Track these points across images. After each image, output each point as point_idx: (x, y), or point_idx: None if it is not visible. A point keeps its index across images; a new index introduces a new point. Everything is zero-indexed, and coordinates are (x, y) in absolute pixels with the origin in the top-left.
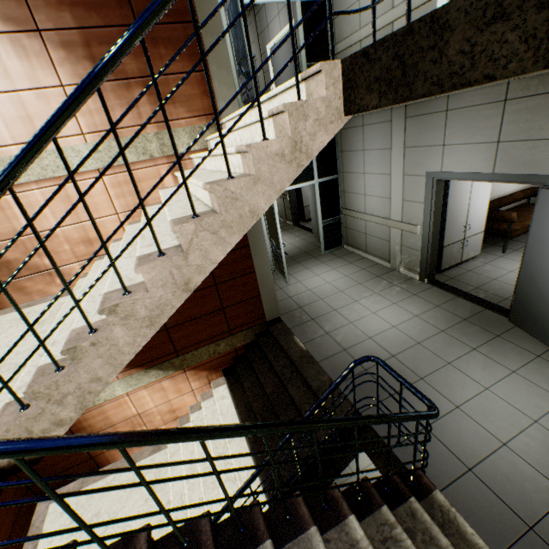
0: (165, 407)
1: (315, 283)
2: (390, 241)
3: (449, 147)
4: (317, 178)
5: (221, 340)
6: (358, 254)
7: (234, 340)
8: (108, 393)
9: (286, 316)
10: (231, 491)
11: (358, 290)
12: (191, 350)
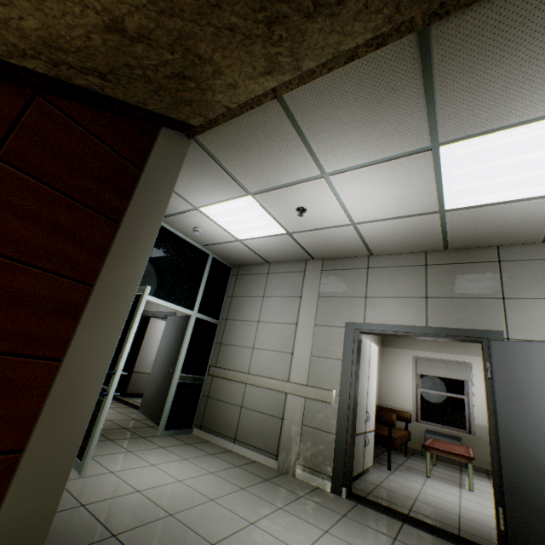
0: None
1: (151, 478)
2: (285, 417)
3: (372, 299)
4: (197, 311)
5: None
6: (218, 444)
7: None
8: None
9: None
10: None
11: (247, 499)
12: None
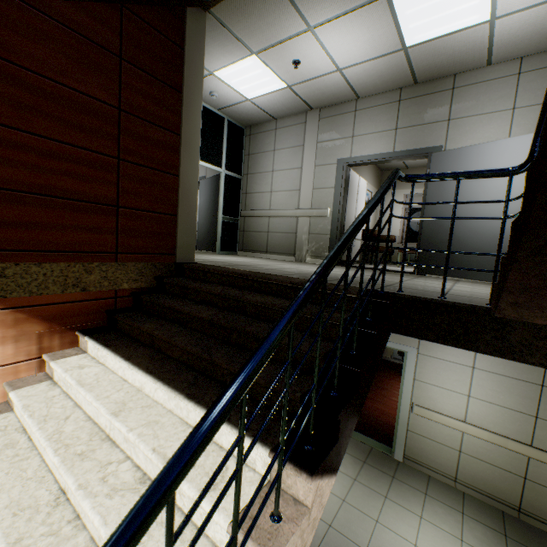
0: None
1: (224, 258)
2: (297, 232)
3: (357, 138)
4: (224, 169)
5: (97, 265)
6: (256, 256)
7: (120, 273)
8: None
9: (203, 262)
10: None
11: (278, 262)
12: (26, 261)
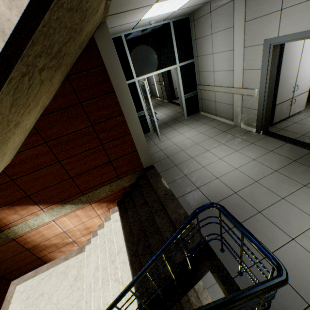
0: (82, 226)
1: (179, 139)
2: (233, 105)
3: (286, 10)
4: (178, 63)
5: (113, 183)
6: (210, 117)
7: (122, 182)
8: (39, 221)
9: (157, 163)
10: (117, 289)
11: (210, 142)
12: (92, 190)
